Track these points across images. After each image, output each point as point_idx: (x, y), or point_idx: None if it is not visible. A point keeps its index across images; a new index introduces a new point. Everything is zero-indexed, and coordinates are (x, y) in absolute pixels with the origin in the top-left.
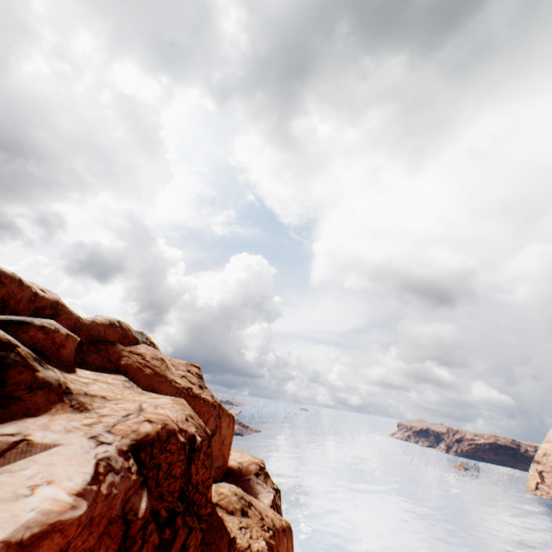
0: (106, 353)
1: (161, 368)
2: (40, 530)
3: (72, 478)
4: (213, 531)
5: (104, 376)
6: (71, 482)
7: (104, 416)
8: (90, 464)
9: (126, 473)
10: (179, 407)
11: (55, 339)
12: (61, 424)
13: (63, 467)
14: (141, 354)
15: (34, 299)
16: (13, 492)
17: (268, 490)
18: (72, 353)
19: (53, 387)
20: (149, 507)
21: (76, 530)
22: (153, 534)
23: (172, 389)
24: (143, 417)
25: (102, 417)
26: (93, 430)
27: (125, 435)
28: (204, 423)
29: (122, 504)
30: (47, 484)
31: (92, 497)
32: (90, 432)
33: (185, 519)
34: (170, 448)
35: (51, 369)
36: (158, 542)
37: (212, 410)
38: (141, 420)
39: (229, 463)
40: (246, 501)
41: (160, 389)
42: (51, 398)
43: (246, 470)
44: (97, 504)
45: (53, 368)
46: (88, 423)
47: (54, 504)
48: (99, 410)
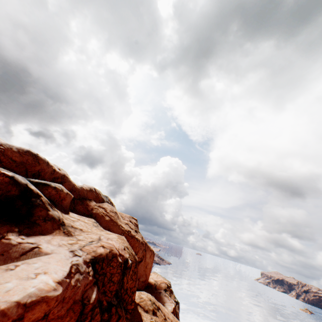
0: (86, 205)
1: (114, 217)
2: (36, 299)
3: (57, 272)
4: (134, 321)
5: (83, 218)
6: (56, 275)
7: (80, 240)
8: (67, 266)
9: (86, 274)
10: (121, 241)
11: (61, 195)
12: (57, 241)
13: (53, 265)
14: (105, 208)
15: (53, 173)
16: (27, 275)
17: (171, 301)
18: (69, 203)
19: (55, 220)
20: (97, 298)
21: (54, 303)
22: (97, 314)
23: (119, 230)
24: (100, 244)
25: (78, 240)
26: (72, 247)
27: (89, 253)
28: (136, 253)
29: (82, 293)
30: (44, 273)
31: (66, 285)
32: (71, 248)
33: (116, 309)
34: (112, 264)
35: (56, 210)
36: (99, 320)
37: (141, 246)
38: (98, 245)
39: (149, 280)
40: (156, 305)
41: (113, 229)
42: (54, 226)
43: (159, 286)
44: (68, 290)
45: (57, 210)
46: (71, 242)
47: (45, 286)
48: (78, 236)
